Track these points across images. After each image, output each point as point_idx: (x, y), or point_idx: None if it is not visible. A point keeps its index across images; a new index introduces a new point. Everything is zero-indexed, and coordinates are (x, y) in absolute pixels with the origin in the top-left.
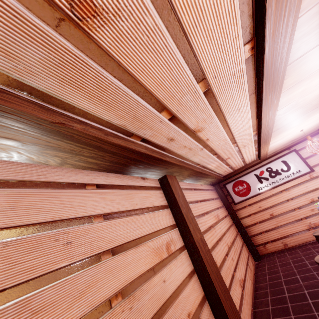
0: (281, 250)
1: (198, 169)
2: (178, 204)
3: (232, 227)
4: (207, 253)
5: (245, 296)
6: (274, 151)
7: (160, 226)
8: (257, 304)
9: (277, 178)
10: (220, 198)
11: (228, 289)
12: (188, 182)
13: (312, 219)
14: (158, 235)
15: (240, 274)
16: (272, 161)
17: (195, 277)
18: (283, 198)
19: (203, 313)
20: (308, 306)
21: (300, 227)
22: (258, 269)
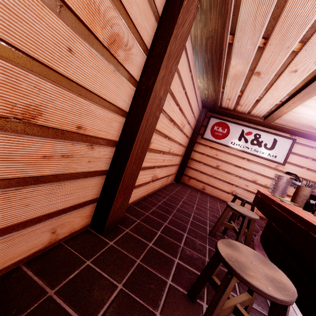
0: (197, 189)
1: (226, 42)
2: (174, 27)
3: (183, 148)
4: (154, 117)
5: (149, 186)
6: (284, 124)
7: (127, 2)
8: (152, 196)
9: (254, 147)
10: (196, 121)
11: (142, 168)
12: (194, 59)
13: (240, 190)
14: (113, 0)
15: (159, 174)
16: (268, 132)
17: (121, 118)
18: (239, 164)
19: (100, 148)
20: (187, 220)
21: (226, 188)
22: (171, 185)
